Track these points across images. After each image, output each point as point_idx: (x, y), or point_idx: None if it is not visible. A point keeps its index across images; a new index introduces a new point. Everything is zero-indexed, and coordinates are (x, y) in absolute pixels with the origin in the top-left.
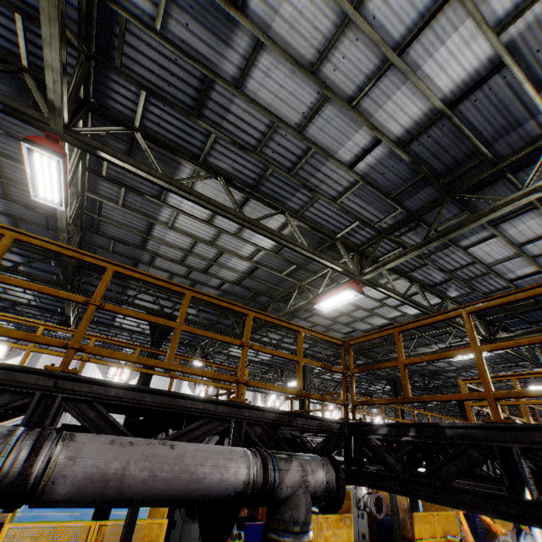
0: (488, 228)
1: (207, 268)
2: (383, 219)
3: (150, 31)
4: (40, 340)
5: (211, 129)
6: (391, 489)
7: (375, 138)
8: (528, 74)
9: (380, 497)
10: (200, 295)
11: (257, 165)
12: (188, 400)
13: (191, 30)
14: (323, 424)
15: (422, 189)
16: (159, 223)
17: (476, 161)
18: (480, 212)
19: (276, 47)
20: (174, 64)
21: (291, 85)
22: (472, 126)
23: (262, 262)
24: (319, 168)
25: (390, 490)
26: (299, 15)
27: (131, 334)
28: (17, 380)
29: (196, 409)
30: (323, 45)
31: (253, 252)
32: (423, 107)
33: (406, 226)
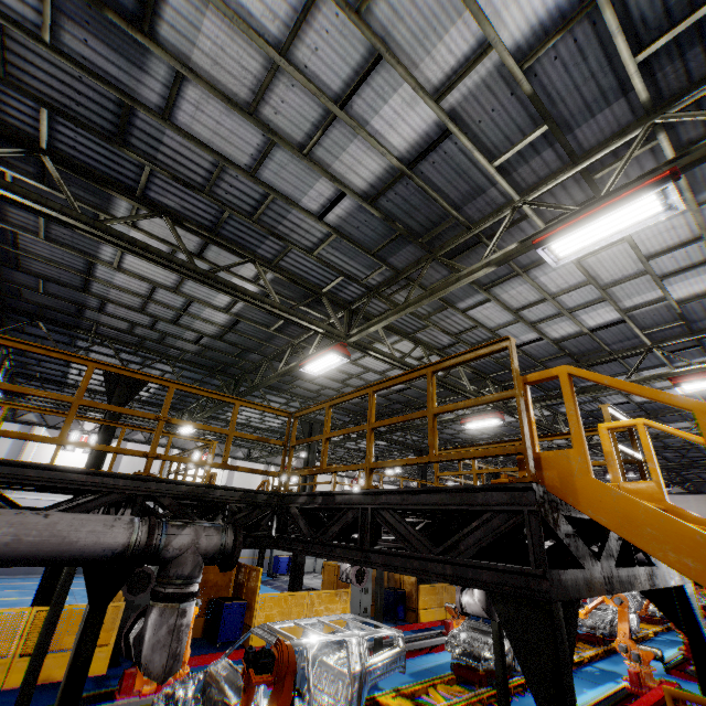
0: (481, 291)
1: (176, 318)
2: (369, 276)
3: (38, 42)
4: None
5: (143, 160)
6: (296, 550)
7: (339, 189)
8: (479, 143)
9: (364, 569)
10: (107, 367)
11: (210, 206)
12: (82, 474)
13: (93, 48)
14: (247, 495)
15: (403, 247)
16: (101, 263)
17: (449, 223)
18: (449, 280)
19: (201, 81)
20: (80, 82)
21: (230, 123)
22: (437, 188)
23: (244, 314)
24: (285, 216)
25: (295, 551)
26: (221, 51)
27: (94, 395)
28: None
29: (92, 483)
30: (256, 85)
31: (230, 303)
32: (382, 163)
33: (397, 284)
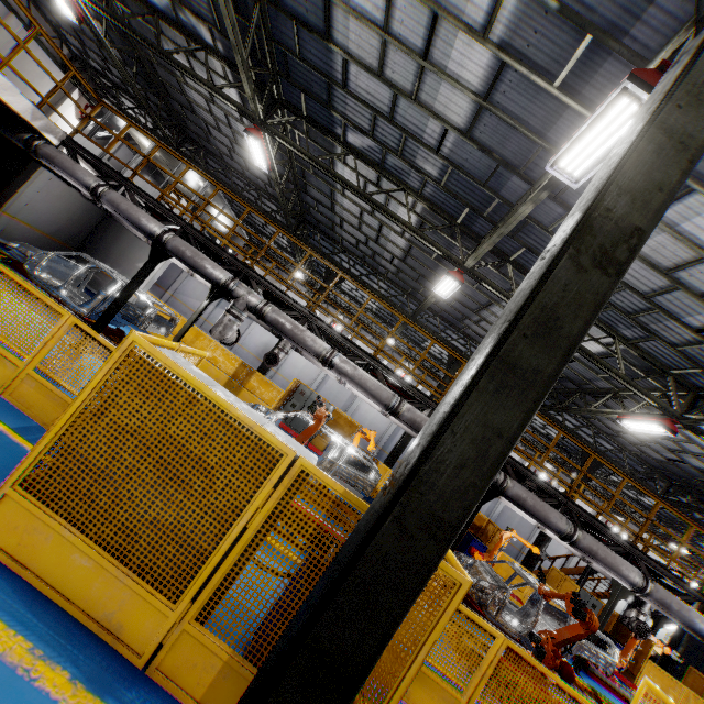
0: None
1: (677, 452)
2: None
3: None
4: (697, 578)
5: None
6: None
7: None
8: None
9: None
10: None
11: None
12: None
13: None
14: None
15: None
16: None
17: None
18: None
19: None
20: None
21: None
22: None
23: None
24: None
25: None
26: None
27: None
28: (691, 592)
29: None
30: None
31: None
32: None
33: None
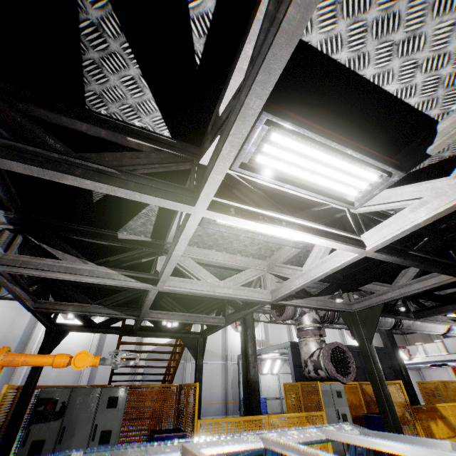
0: None
1: None
2: None
3: None
4: None
5: None
6: None
7: None
8: None
9: (342, 350)
10: None
11: None
12: None
13: None
14: None
15: None
16: None
17: None
18: None
19: None
20: None
21: None
22: None
23: None
24: None
25: None
26: None
27: None
28: None
29: None
30: None
31: None
32: None
33: None
